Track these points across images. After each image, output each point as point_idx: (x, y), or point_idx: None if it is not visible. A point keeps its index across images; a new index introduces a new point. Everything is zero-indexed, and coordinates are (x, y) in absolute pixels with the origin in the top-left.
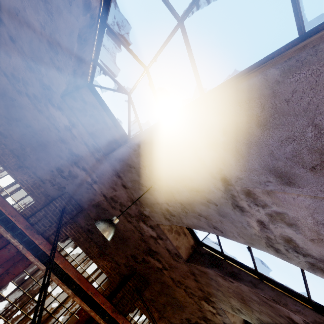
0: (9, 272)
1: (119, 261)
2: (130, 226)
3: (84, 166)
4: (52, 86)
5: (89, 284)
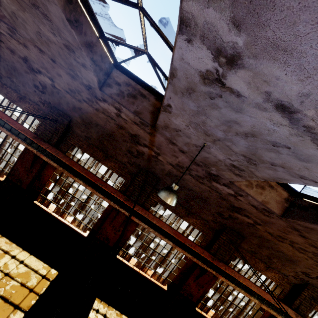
0: (128, 230)
1: (206, 218)
2: (204, 187)
3: (144, 143)
4: (90, 84)
5: (184, 237)
